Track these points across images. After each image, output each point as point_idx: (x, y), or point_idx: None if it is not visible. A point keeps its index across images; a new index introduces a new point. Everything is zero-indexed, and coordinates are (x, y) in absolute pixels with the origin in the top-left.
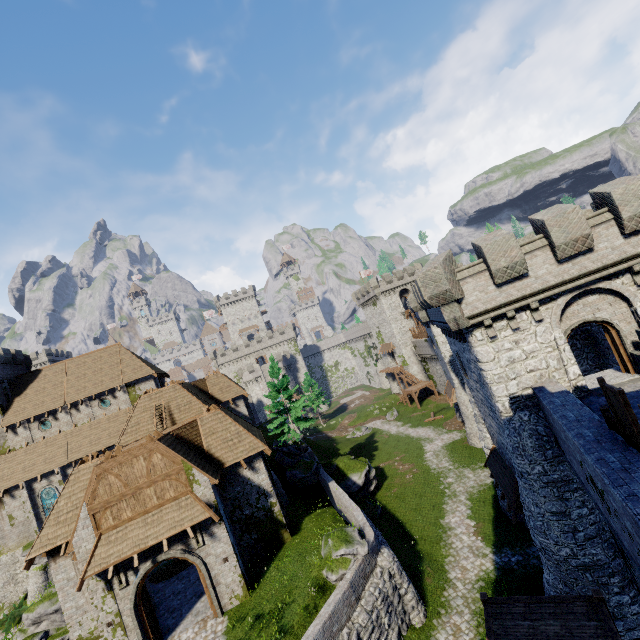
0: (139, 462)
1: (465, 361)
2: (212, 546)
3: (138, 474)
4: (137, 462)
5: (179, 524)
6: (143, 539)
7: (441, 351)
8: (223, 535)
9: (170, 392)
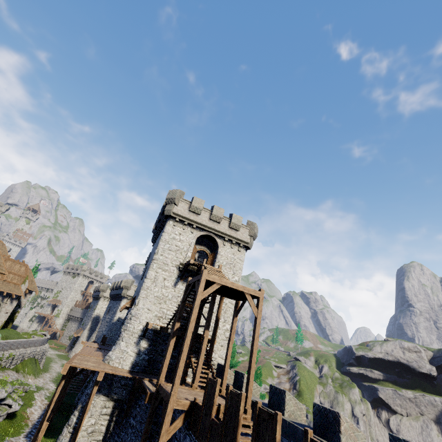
0: (18, 266)
1: (113, 308)
2: (8, 305)
3: (14, 268)
4: (18, 265)
5: (13, 291)
6: (0, 287)
7: (95, 311)
8: (14, 305)
9: (0, 245)
